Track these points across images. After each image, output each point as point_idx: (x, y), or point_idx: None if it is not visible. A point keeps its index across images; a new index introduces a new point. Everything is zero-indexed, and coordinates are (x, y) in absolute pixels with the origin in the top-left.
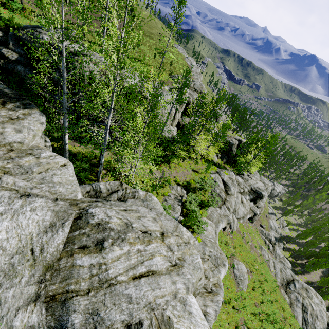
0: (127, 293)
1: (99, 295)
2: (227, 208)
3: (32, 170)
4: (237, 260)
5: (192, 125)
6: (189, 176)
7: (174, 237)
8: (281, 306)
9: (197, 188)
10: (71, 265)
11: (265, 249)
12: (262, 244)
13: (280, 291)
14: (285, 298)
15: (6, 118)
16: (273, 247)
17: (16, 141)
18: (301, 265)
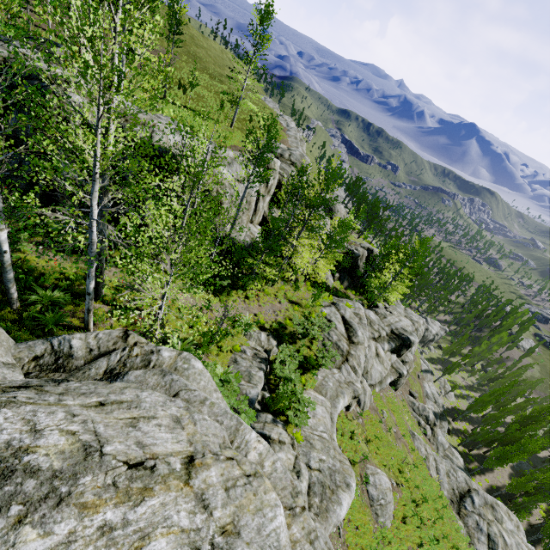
0: None
1: None
2: (352, 368)
3: None
4: (372, 466)
5: (283, 219)
6: (283, 312)
7: (219, 464)
8: (454, 546)
9: (297, 335)
10: None
11: (420, 437)
12: (415, 427)
13: (450, 514)
14: (458, 528)
15: None
16: (433, 431)
17: None
18: (478, 458)
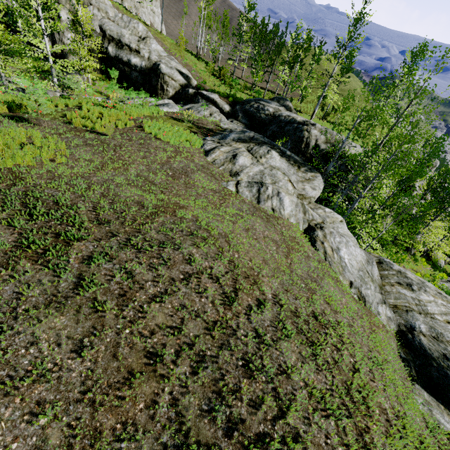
0: (449, 328)
1: (428, 319)
2: None
3: (326, 220)
4: None
5: (432, 205)
6: None
7: None
8: None
9: None
10: (396, 291)
11: None
12: None
13: None
14: None
15: (303, 178)
16: None
17: (312, 196)
18: None
